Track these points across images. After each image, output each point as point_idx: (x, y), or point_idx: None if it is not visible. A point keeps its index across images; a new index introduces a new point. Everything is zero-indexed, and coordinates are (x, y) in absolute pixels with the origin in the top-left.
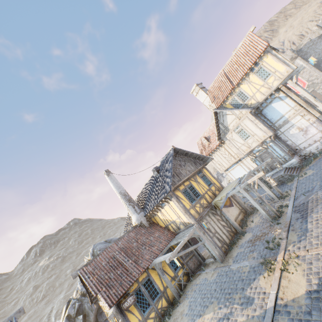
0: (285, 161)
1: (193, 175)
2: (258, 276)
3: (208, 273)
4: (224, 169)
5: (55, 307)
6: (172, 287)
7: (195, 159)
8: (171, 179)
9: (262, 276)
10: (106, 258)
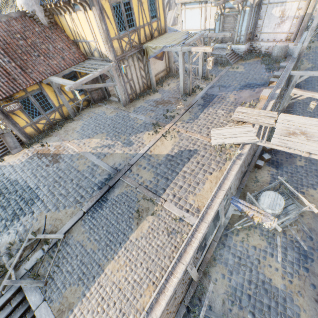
0: (237, 42)
1: None
2: (146, 131)
3: (109, 109)
4: (183, 1)
5: None
6: (69, 107)
7: None
8: None
9: (148, 133)
10: None
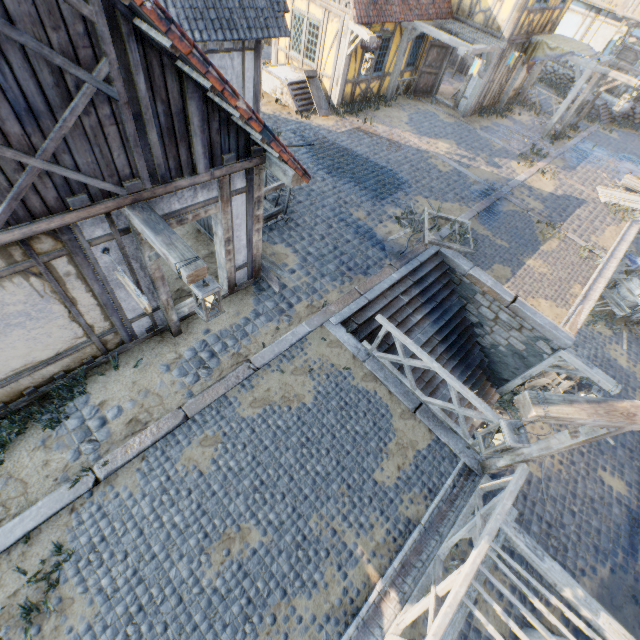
0: (618, 95)
1: None
2: (511, 160)
3: (439, 112)
4: None
5: None
6: (395, 83)
7: None
8: None
9: (517, 163)
10: None
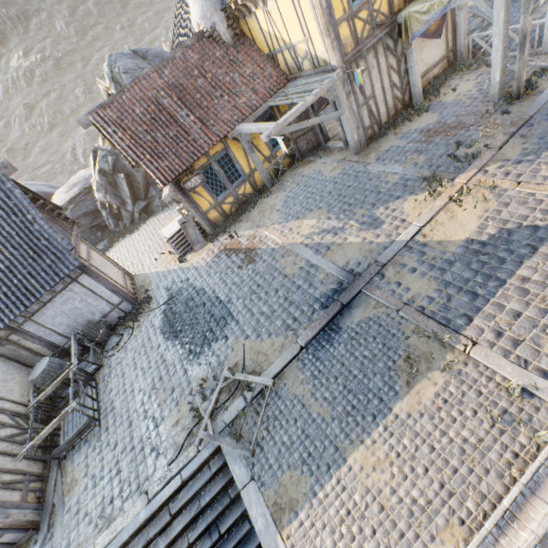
0: None
1: None
2: (407, 196)
3: (327, 165)
4: None
5: (78, 145)
6: (264, 172)
7: None
8: None
9: (414, 199)
10: (141, 101)
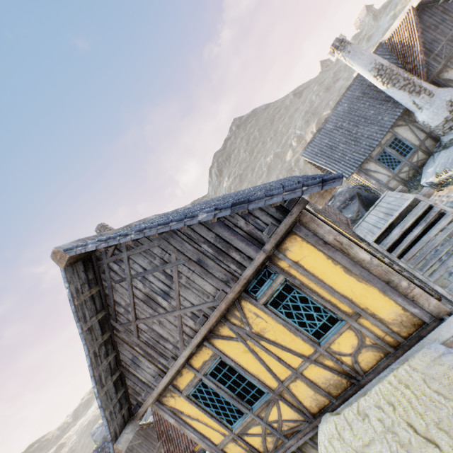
0: None
1: (229, 308)
2: None
3: None
4: None
5: None
6: None
7: (218, 222)
8: (105, 422)
9: None
10: None
